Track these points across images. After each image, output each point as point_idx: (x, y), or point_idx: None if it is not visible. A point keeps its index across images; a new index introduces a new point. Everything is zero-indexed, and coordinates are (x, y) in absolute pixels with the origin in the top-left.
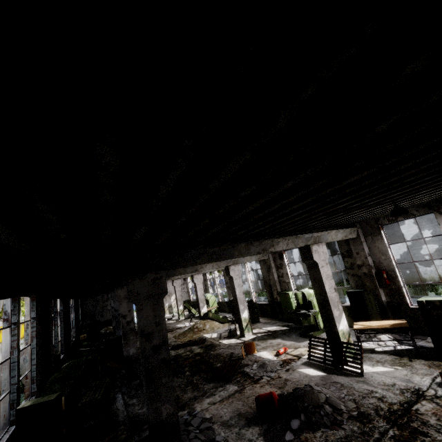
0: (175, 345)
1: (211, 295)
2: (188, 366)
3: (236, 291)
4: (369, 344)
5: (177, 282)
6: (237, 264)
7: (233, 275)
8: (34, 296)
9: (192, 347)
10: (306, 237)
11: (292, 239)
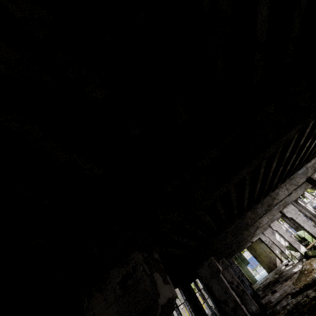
0: (293, 293)
1: (303, 232)
2: (306, 313)
3: (305, 228)
4: None
5: (267, 232)
6: (287, 205)
7: (291, 216)
8: (179, 286)
9: (307, 291)
10: (301, 172)
11: (288, 183)
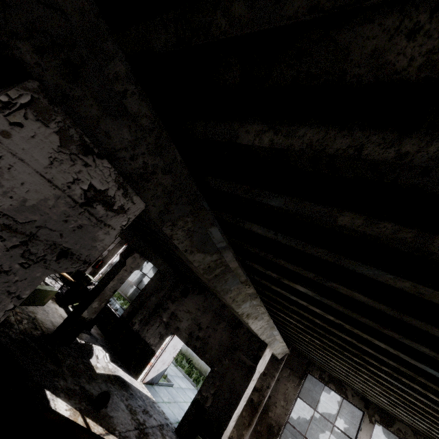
0: None
1: None
2: None
3: None
4: (48, 279)
5: None
6: None
7: None
8: None
9: None
10: None
11: None
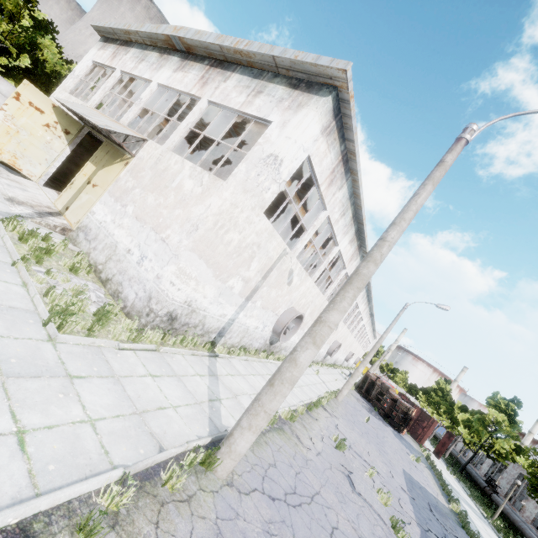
0: None
1: None
2: None
3: None
4: None
5: None
6: None
7: None
8: None
9: None
10: None
11: None
